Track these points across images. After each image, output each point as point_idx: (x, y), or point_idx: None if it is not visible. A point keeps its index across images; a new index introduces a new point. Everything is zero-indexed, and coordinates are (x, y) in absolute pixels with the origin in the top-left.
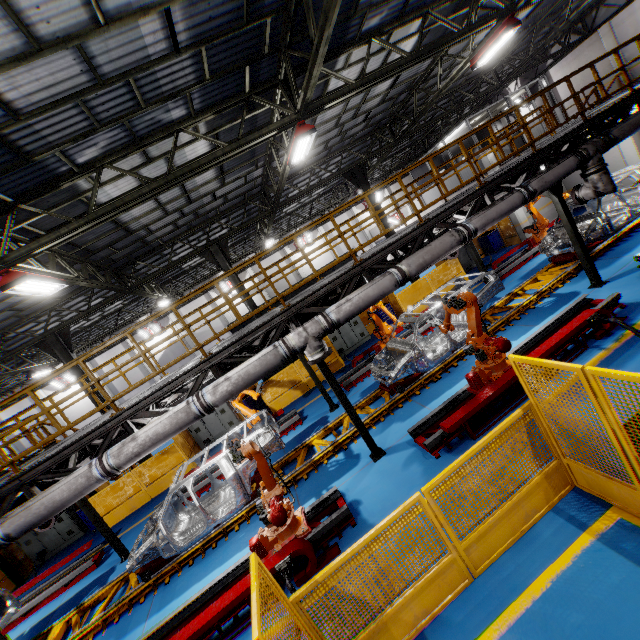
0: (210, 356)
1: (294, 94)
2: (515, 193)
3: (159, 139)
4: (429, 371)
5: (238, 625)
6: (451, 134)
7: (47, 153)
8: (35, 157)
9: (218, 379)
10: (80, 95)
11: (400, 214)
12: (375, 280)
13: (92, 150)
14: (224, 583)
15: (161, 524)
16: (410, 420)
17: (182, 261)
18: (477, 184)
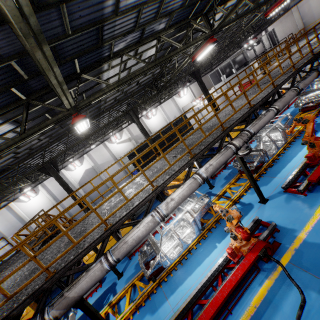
0: (195, 155)
1: (213, 20)
2: (313, 72)
3: (149, 41)
4: (266, 162)
5: (242, 287)
6: (234, 56)
7: (110, 41)
8: (104, 43)
9: (204, 166)
10: (145, 4)
11: (233, 90)
12: (265, 113)
13: (122, 44)
14: (217, 270)
15: (161, 250)
16: (270, 184)
17: (115, 120)
18: (274, 73)
